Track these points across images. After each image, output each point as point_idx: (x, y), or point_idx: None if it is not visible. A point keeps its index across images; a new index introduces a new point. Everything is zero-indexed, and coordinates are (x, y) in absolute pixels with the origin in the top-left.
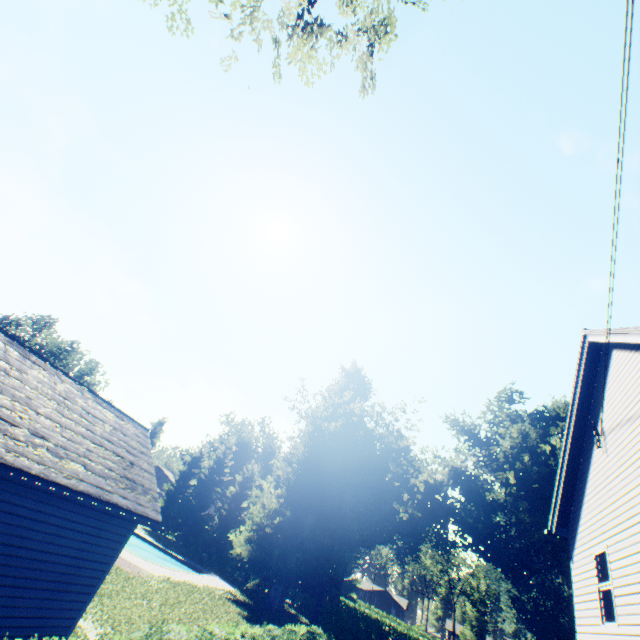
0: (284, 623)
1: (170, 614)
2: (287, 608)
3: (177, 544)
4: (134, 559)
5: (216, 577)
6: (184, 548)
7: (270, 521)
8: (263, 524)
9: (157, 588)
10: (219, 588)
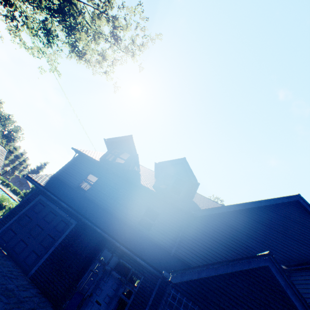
0: None
1: None
2: None
3: None
4: None
5: None
6: None
7: None
8: None
9: None
10: None
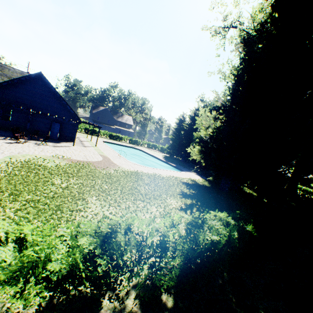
0: (230, 199)
1: (72, 190)
2: (245, 190)
3: (181, 161)
4: (121, 163)
5: (191, 173)
6: (184, 162)
7: (209, 136)
8: (204, 139)
9: (106, 175)
10: (184, 178)
